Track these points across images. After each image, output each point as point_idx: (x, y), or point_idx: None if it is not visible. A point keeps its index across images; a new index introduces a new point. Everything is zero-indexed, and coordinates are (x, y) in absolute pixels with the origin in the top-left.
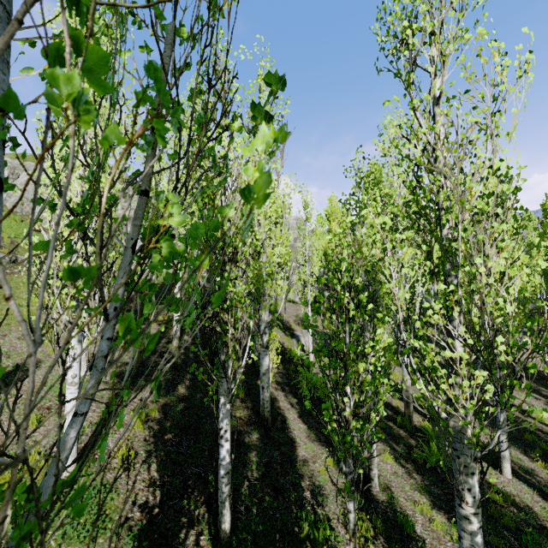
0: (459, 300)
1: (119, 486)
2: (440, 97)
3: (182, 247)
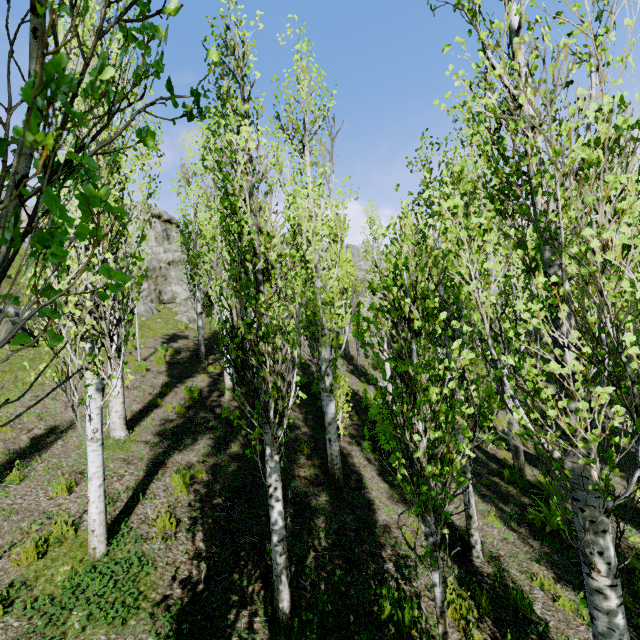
0: (567, 297)
1: (157, 559)
2: (520, 28)
3: (105, 191)
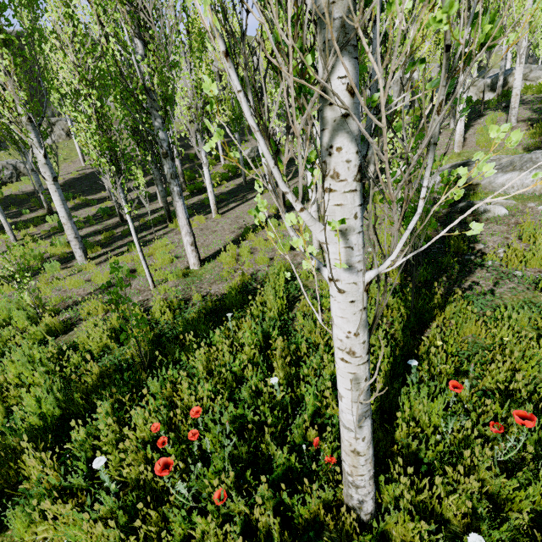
0: None
1: None
2: None
3: None
